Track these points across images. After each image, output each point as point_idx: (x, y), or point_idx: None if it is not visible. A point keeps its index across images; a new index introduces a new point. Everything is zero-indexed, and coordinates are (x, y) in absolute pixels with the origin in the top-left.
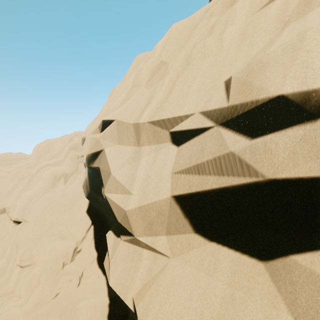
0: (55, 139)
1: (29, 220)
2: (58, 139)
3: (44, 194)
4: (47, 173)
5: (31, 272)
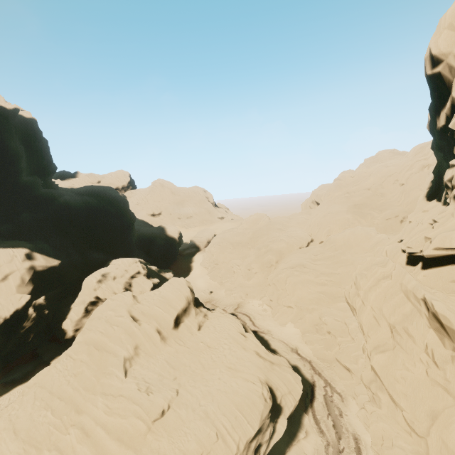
0: (425, 143)
1: (409, 183)
2: (428, 143)
3: (417, 173)
4: (419, 164)
5: (408, 200)
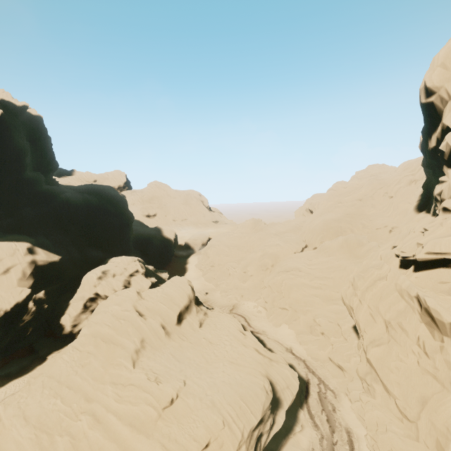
0: (413, 160)
1: (397, 196)
2: (415, 160)
3: (405, 187)
4: (407, 179)
5: (396, 211)
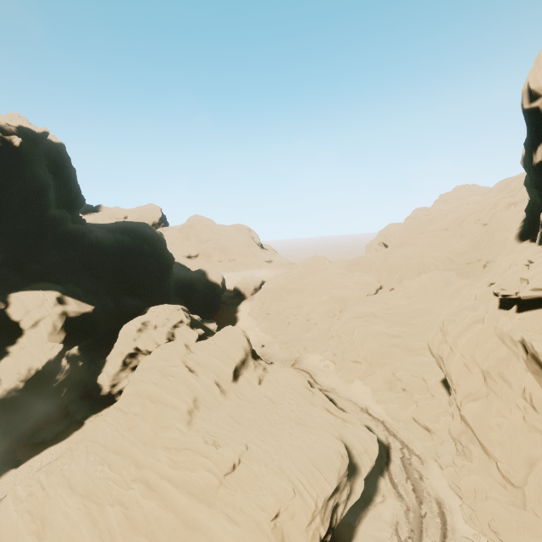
0: (511, 178)
1: (493, 223)
2: (514, 178)
3: (502, 212)
4: (505, 201)
5: (492, 242)
